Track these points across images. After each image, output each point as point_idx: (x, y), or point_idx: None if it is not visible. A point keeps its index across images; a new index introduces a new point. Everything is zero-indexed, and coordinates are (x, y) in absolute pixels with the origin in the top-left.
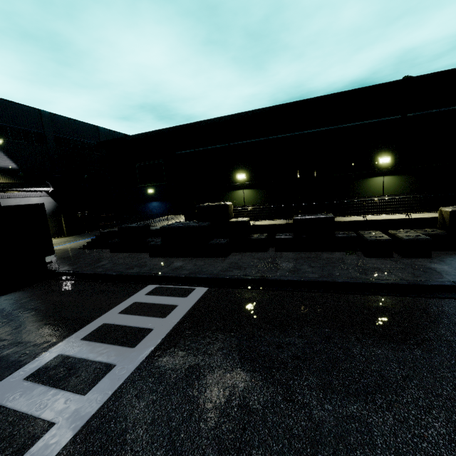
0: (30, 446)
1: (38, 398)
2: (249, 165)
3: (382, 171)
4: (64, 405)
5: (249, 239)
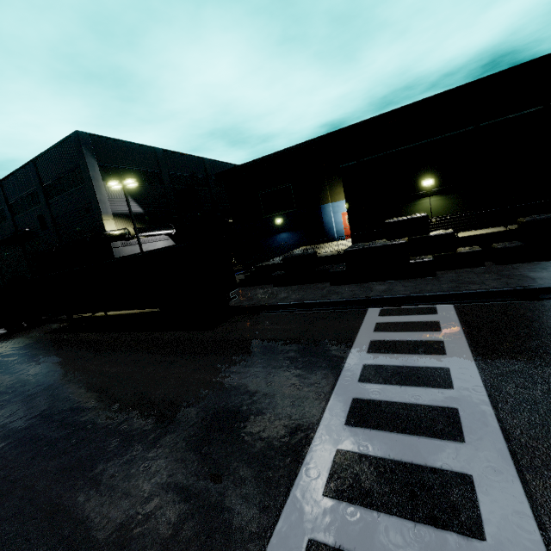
0: (458, 422)
1: (402, 393)
2: (437, 167)
3: None
4: (442, 396)
5: (459, 253)
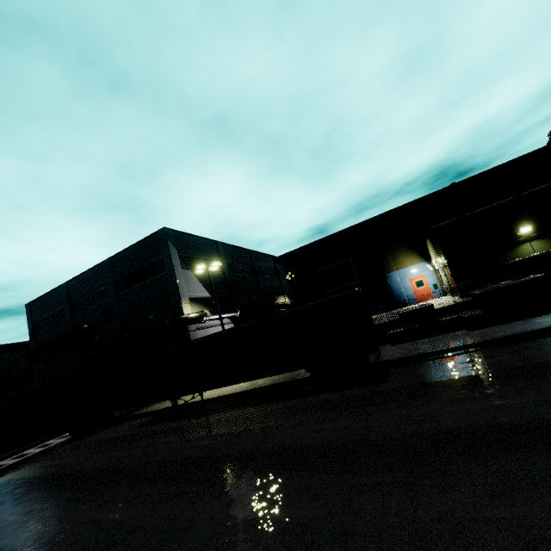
0: None
1: None
2: (530, 217)
3: None
4: None
5: None
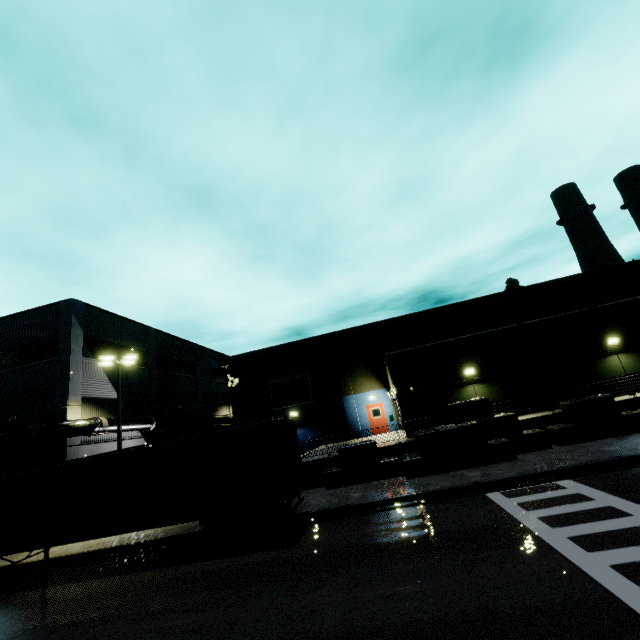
0: None
1: None
2: (474, 359)
3: (613, 351)
4: None
5: (527, 435)
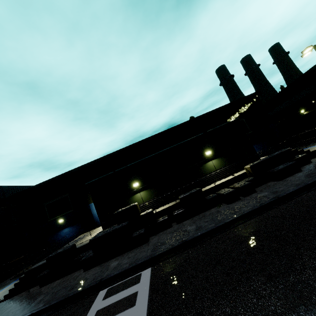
0: None
1: None
2: (138, 176)
3: (209, 158)
4: None
5: (158, 222)
